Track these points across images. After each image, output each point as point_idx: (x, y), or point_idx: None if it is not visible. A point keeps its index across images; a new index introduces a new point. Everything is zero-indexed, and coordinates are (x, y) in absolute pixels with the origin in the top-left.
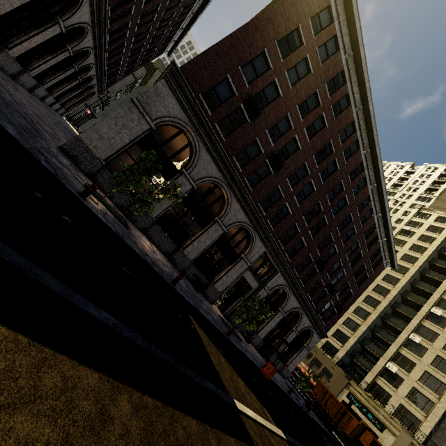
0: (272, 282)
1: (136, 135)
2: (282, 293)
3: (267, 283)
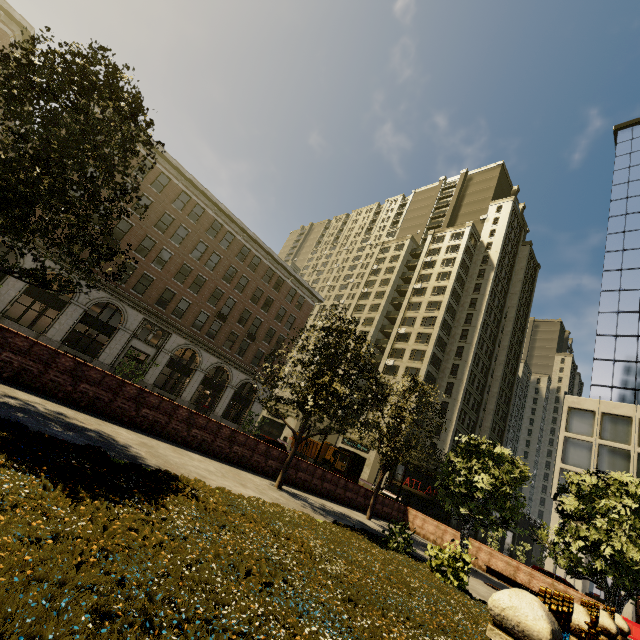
0: (170, 344)
1: None
2: (193, 353)
3: (164, 346)
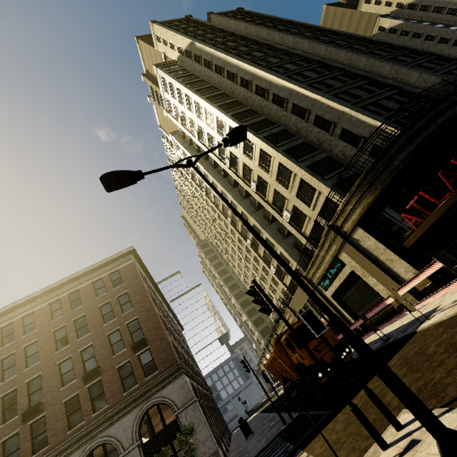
0: None
1: None
2: None
3: None
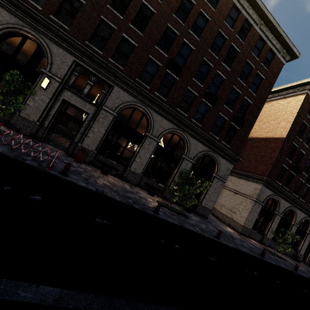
0: None
1: (258, 212)
2: None
3: None
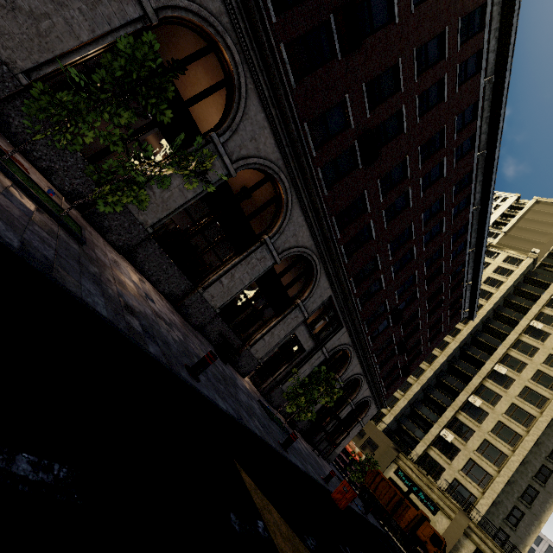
0: (334, 341)
1: (107, 25)
2: (342, 354)
3: (326, 342)
